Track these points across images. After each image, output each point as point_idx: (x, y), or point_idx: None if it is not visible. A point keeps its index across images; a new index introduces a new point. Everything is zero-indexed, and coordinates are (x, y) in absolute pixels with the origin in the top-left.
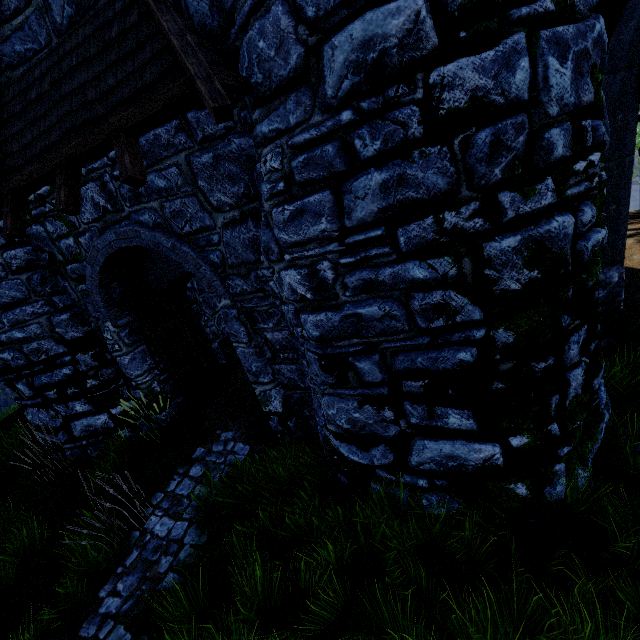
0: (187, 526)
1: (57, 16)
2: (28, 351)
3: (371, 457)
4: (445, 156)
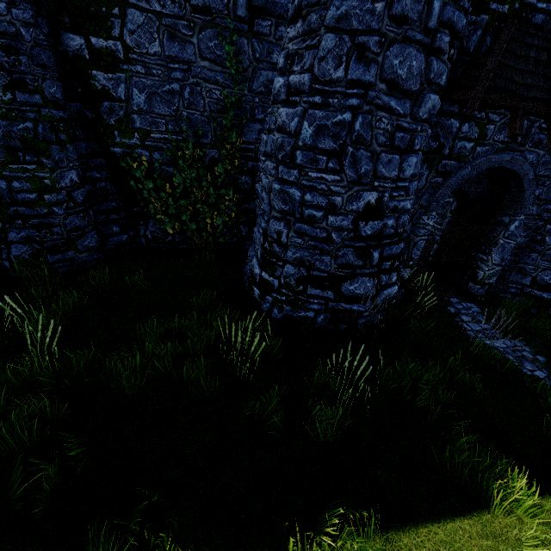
0: (508, 340)
1: None
2: (402, 222)
3: None
4: None
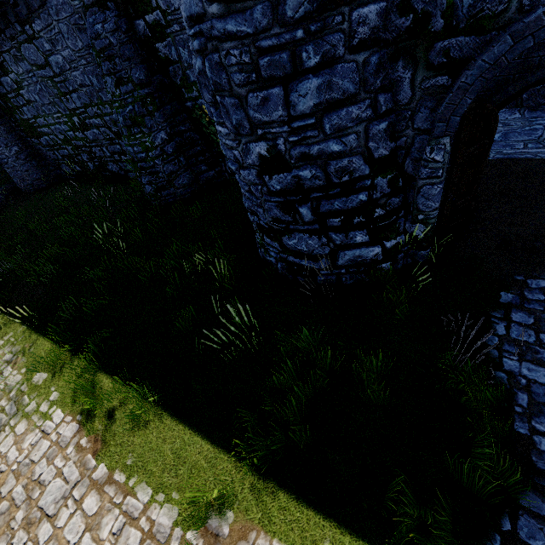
0: None
1: None
2: (334, 170)
3: None
4: None
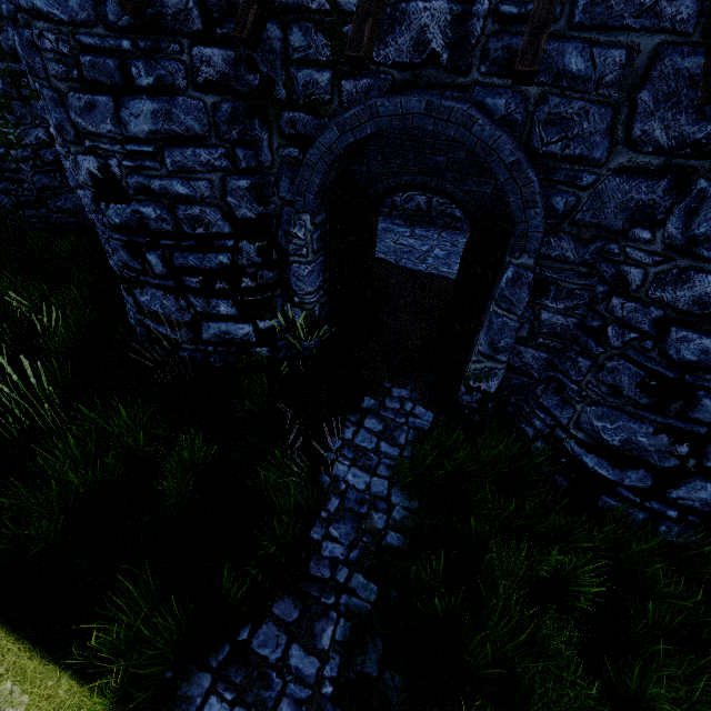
0: (388, 485)
1: None
2: (184, 216)
3: (623, 476)
4: None
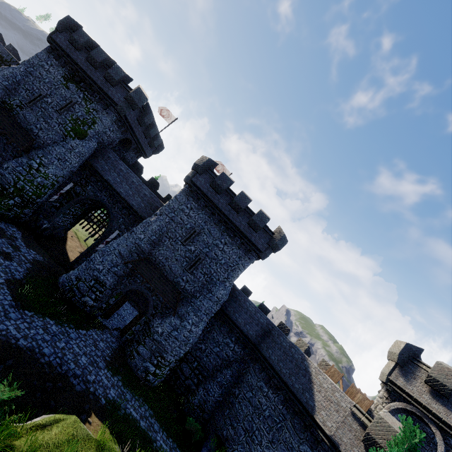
0: None
1: (29, 127)
2: None
3: None
4: (26, 173)
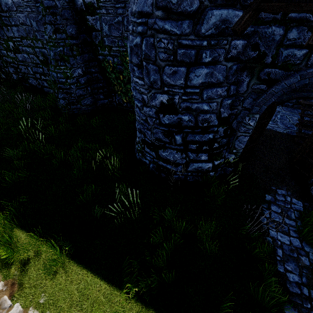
0: (299, 241)
1: None
2: (201, 119)
3: None
4: None
